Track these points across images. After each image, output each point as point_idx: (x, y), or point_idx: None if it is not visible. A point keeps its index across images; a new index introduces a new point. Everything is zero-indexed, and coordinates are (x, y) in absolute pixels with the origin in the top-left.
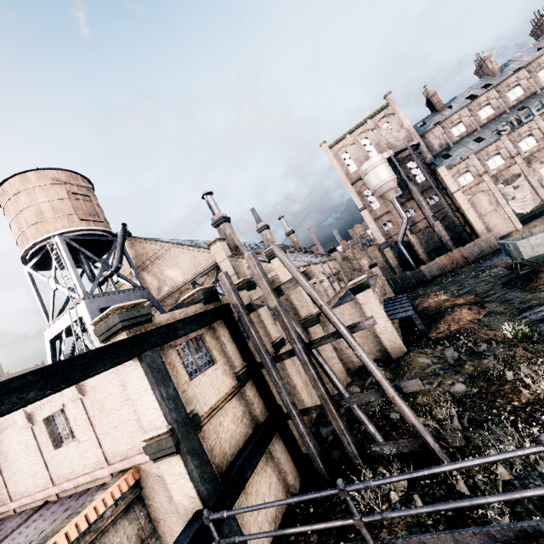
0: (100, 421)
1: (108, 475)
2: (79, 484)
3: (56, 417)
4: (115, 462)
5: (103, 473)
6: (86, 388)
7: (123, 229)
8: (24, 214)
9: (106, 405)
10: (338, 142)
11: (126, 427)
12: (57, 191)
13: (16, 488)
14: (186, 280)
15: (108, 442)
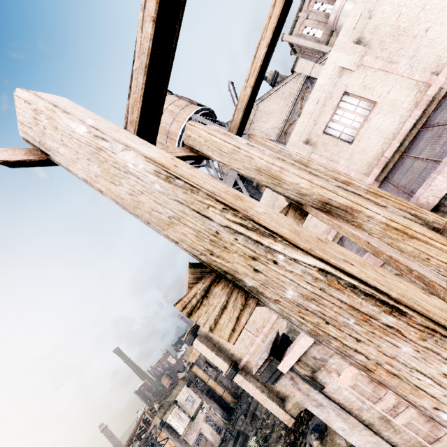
0: (401, 48)
1: (443, 84)
2: (402, 142)
3: (335, 120)
4: (445, 63)
5: (437, 85)
6: (366, 41)
7: (232, 84)
8: (162, 121)
9: (402, 24)
10: (294, 25)
11: (443, 13)
12: (170, 98)
13: (318, 230)
14: (286, 117)
15: (423, 57)
